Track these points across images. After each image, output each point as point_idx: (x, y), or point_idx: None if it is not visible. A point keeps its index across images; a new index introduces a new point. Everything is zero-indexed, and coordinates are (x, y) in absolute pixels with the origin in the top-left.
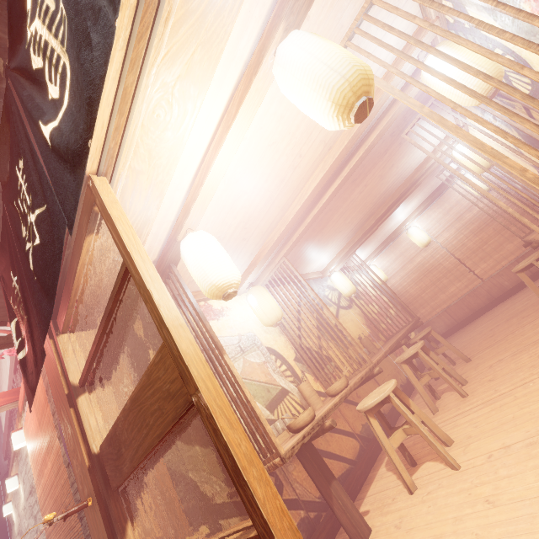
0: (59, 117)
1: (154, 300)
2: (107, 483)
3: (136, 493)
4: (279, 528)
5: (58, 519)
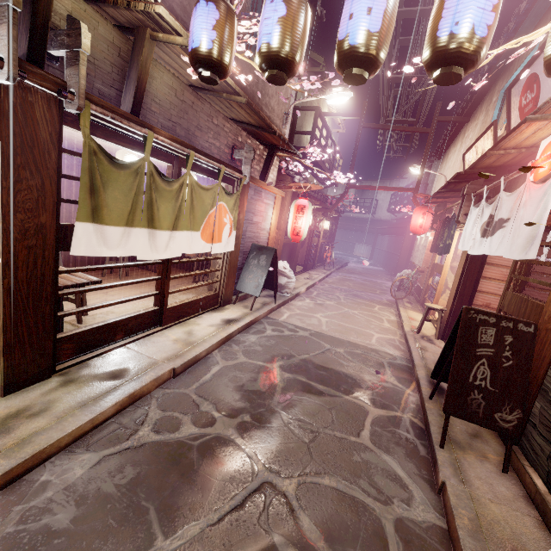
0: (441, 245)
1: (445, 261)
2: (433, 269)
3: (436, 274)
4: (437, 290)
5: (425, 267)
